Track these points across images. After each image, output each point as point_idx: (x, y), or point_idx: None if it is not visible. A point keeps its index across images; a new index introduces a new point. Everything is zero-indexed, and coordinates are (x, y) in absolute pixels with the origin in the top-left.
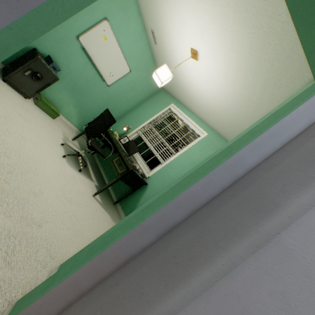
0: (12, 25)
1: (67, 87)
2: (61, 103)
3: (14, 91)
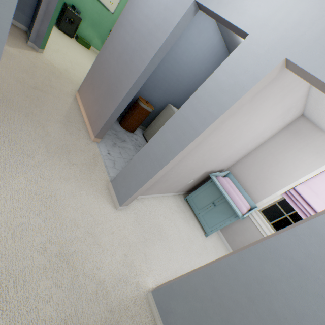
0: (58, 2)
1: (89, 24)
2: (90, 38)
3: (65, 35)
